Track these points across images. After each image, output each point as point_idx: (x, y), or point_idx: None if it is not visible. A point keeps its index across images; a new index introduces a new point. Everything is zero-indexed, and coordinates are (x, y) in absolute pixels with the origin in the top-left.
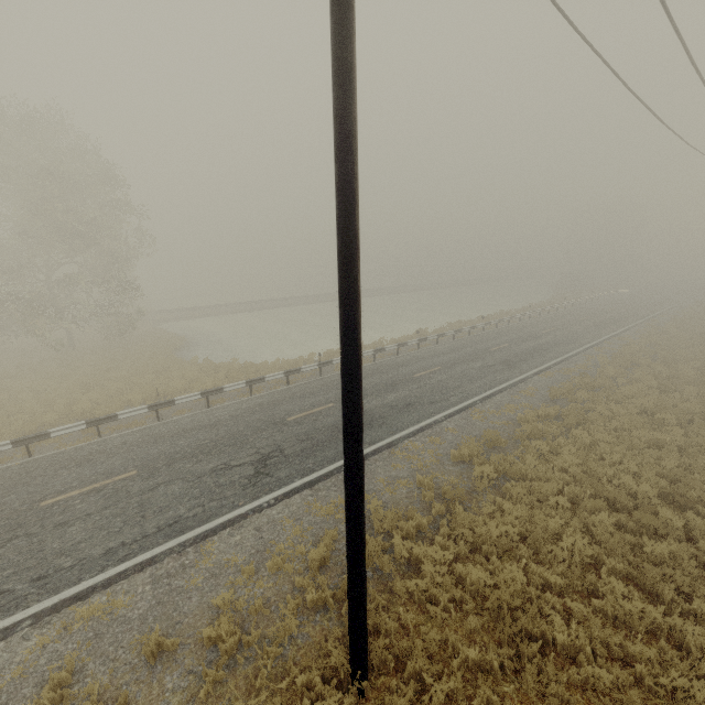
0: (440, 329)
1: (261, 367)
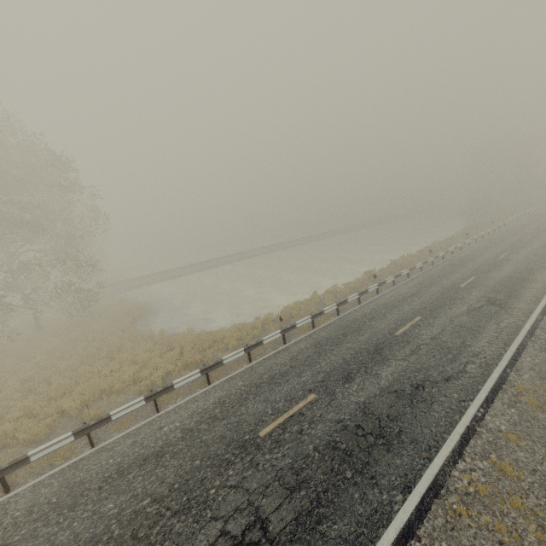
0: (388, 269)
1: (217, 336)
